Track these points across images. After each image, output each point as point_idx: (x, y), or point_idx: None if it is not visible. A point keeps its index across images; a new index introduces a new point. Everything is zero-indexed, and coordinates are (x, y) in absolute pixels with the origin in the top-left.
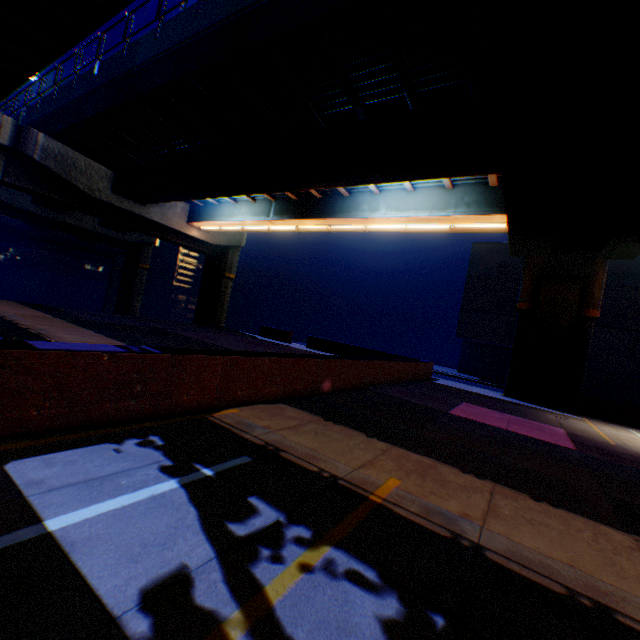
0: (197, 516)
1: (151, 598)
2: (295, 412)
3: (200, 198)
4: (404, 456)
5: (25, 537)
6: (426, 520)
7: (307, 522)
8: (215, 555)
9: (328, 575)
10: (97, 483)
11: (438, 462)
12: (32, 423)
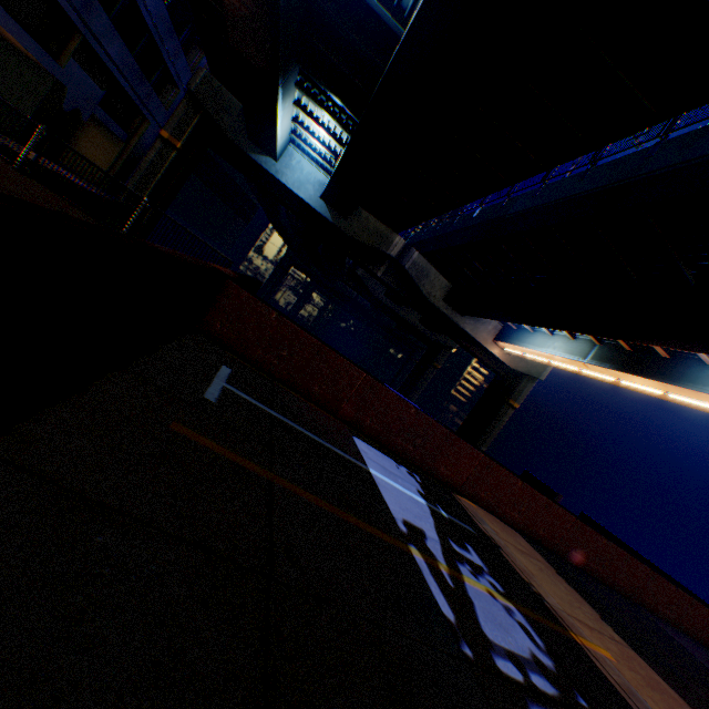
0: (433, 522)
1: (407, 524)
2: (526, 544)
3: (515, 322)
4: (638, 662)
5: (362, 466)
6: (622, 690)
7: (502, 585)
8: (439, 541)
9: (505, 609)
10: (387, 471)
11: (690, 708)
12: (364, 425)
